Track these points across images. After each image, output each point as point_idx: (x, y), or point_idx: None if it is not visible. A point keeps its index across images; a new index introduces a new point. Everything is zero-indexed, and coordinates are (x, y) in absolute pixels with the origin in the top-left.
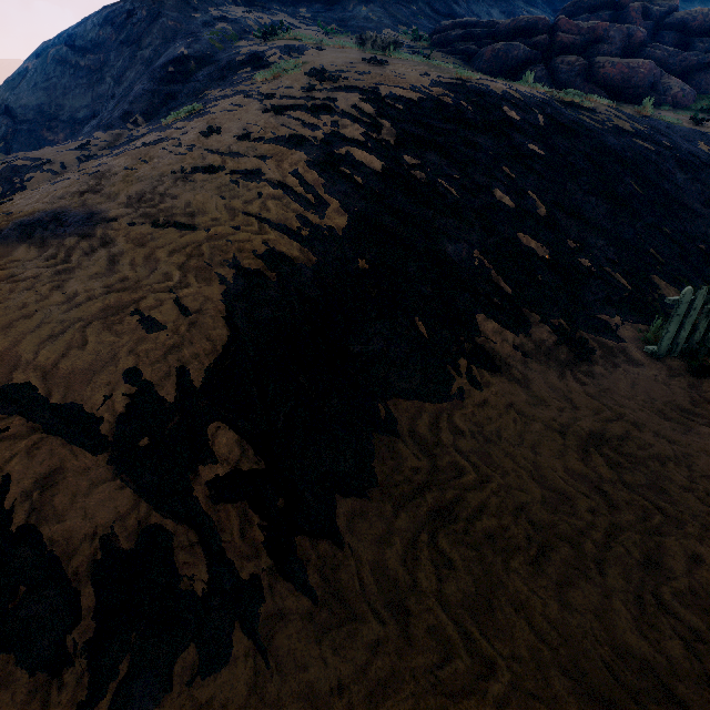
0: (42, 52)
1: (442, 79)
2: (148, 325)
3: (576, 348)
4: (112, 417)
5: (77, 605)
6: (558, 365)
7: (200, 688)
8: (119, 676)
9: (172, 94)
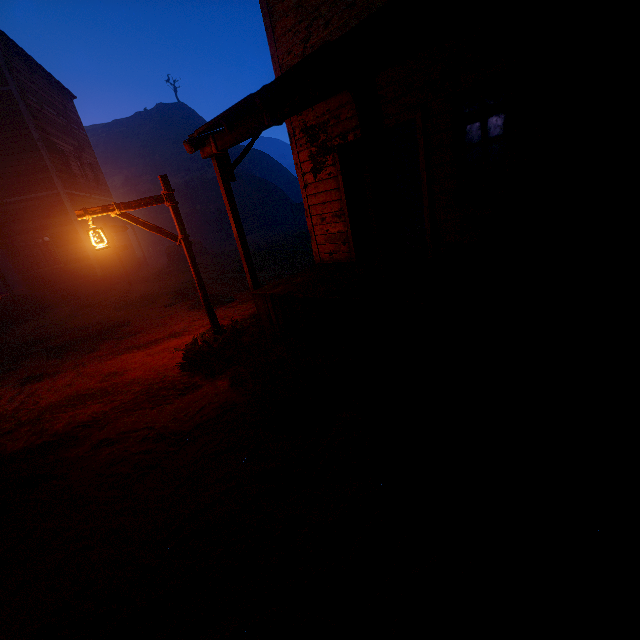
0: None
1: None
2: None
3: None
4: None
5: None
6: None
7: None
8: None
9: None
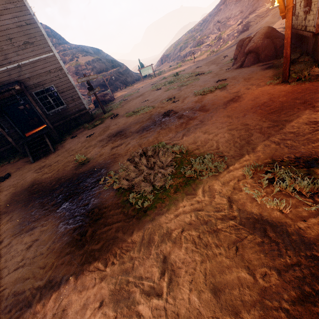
0: (224, 2)
1: None
2: None
3: None
4: None
5: None
6: None
7: None
8: None
9: None
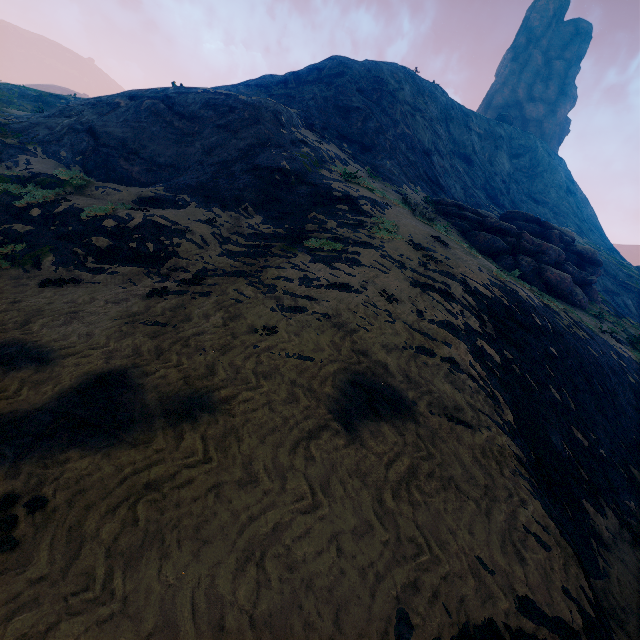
0: (137, 98)
1: (492, 277)
2: (540, 543)
3: (631, 532)
4: (580, 630)
5: None
6: (629, 546)
7: None
8: None
9: (277, 198)
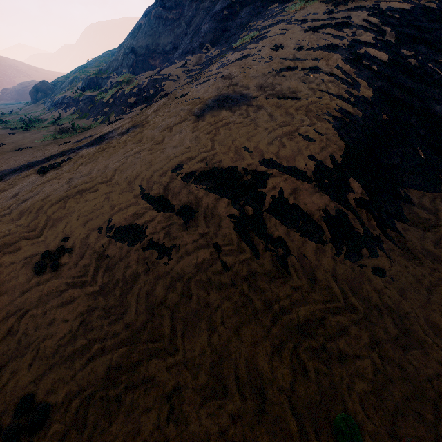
0: (148, 13)
1: None
2: (307, 139)
3: None
4: (310, 172)
5: (321, 228)
6: None
7: (372, 260)
8: (344, 250)
9: (226, 28)
